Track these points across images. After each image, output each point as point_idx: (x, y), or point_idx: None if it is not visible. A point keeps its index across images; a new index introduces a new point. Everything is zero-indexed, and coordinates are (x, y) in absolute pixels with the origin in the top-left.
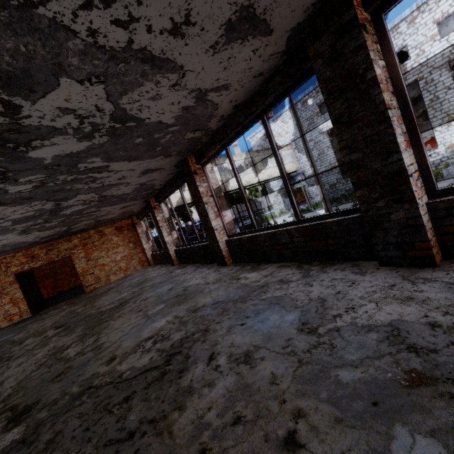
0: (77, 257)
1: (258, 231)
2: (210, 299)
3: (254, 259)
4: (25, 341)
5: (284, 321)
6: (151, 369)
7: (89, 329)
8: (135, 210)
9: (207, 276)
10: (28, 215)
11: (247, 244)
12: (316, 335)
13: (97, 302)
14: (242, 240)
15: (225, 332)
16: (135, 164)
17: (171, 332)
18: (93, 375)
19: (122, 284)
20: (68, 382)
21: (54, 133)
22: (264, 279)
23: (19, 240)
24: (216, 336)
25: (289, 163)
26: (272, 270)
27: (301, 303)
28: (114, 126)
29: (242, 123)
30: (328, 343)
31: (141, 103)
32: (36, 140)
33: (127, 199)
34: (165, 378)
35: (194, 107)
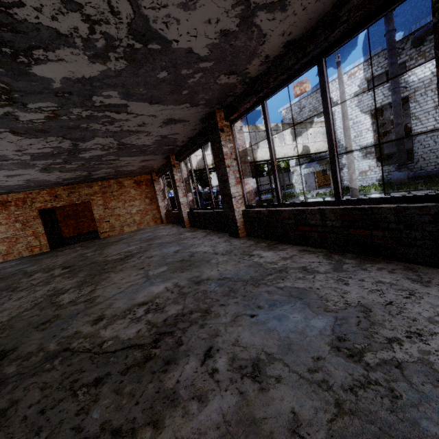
0: (96, 204)
1: (282, 206)
2: (216, 272)
3: (271, 237)
4: (34, 275)
5: (309, 327)
6: (135, 347)
7: (90, 277)
8: (154, 166)
9: (217, 245)
10: (45, 151)
11: (266, 218)
12: (361, 364)
13: (106, 250)
14: (261, 213)
15: (229, 320)
16: (157, 109)
17: (167, 302)
18: (75, 334)
19: (133, 236)
20: (49, 335)
21: (58, 41)
22: (282, 261)
23: (42, 178)
24: (218, 323)
25: (320, 142)
26: (293, 253)
27: (334, 305)
28: (133, 46)
29: (290, 68)
30: (385, 386)
31: (168, 12)
32: (38, 49)
33: (147, 152)
34: (147, 366)
35: (236, 34)
